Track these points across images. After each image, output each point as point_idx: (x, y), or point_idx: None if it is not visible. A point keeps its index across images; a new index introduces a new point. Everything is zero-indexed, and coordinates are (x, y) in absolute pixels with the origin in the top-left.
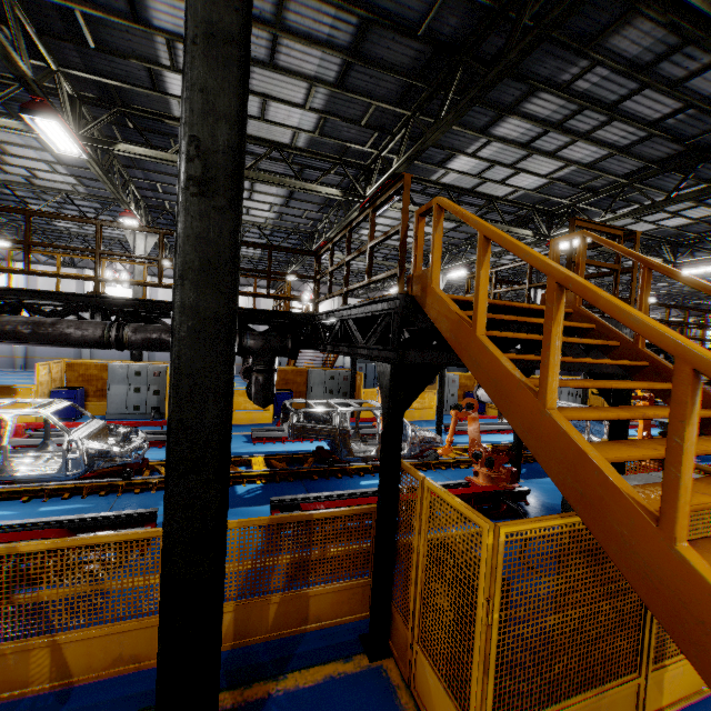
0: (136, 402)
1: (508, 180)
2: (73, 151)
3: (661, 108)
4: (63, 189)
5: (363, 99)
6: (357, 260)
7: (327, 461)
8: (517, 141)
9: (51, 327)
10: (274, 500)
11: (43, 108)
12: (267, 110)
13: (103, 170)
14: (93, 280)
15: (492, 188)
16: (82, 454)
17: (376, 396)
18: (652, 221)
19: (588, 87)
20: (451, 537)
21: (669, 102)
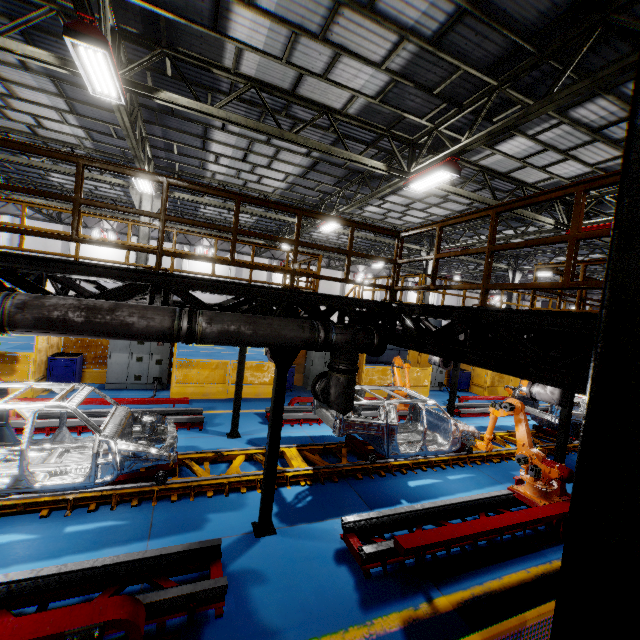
0: (137, 372)
1: (549, 166)
2: (111, 94)
3: None
4: (68, 142)
5: (454, 61)
6: (357, 235)
7: (369, 457)
8: (588, 125)
9: (109, 314)
10: (348, 522)
11: (91, 32)
12: (333, 67)
13: (130, 122)
14: (155, 253)
15: (527, 173)
16: (115, 458)
17: (376, 372)
18: None
19: None
20: (555, 572)
21: None
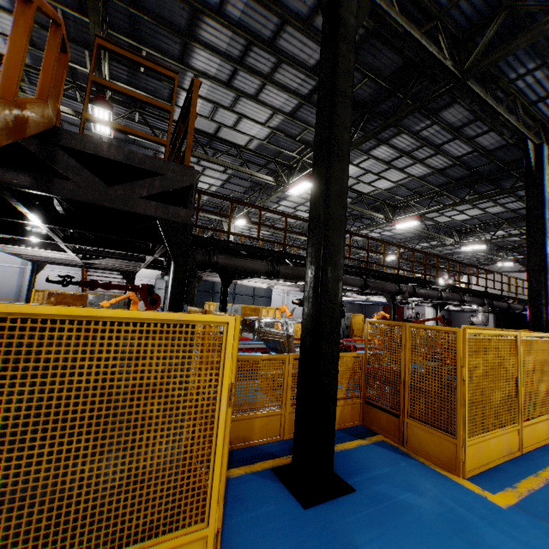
0: None
1: (239, 127)
2: None
3: (311, 52)
4: None
5: None
6: None
7: None
8: (219, 79)
9: None
10: None
11: None
12: None
13: None
14: None
15: (232, 135)
16: None
17: None
18: (368, 182)
19: (240, 16)
20: None
21: (314, 46)
